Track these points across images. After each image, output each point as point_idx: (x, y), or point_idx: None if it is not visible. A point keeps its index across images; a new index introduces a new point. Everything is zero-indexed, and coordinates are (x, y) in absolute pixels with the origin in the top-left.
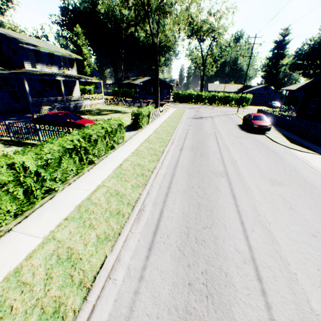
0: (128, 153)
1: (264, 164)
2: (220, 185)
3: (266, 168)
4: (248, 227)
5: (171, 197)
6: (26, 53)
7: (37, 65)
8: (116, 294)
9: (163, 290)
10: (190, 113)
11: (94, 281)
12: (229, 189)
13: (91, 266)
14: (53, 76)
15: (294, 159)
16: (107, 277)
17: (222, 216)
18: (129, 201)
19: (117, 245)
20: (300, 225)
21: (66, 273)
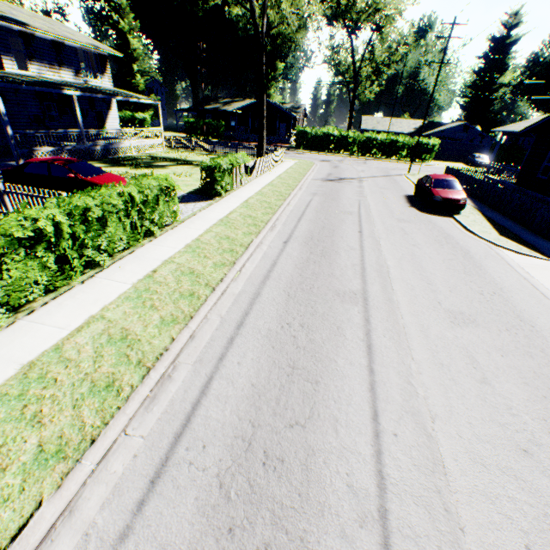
0: (177, 246)
1: (443, 277)
2: (347, 322)
3: (446, 286)
4: (387, 426)
5: (238, 348)
6: (4, 38)
7: (30, 64)
8: None
9: None
10: (322, 169)
11: None
12: (363, 333)
13: None
14: (58, 88)
15: (502, 268)
16: None
17: (335, 398)
18: (142, 357)
19: (78, 471)
20: (499, 424)
21: None
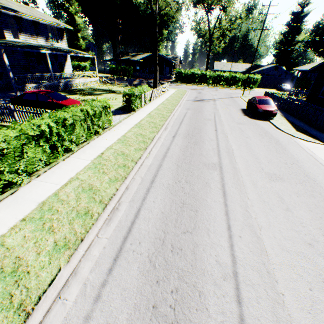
0: (113, 139)
1: (264, 155)
2: (211, 179)
3: (266, 160)
4: (235, 232)
5: (152, 194)
6: (5, 20)
7: (20, 35)
8: (62, 320)
9: (121, 314)
10: (192, 94)
11: (37, 303)
12: (220, 185)
13: (38, 283)
14: (37, 49)
15: (298, 150)
16: (57, 296)
17: (207, 219)
18: (102, 199)
19: (76, 254)
20: (296, 231)
21: (6, 292)
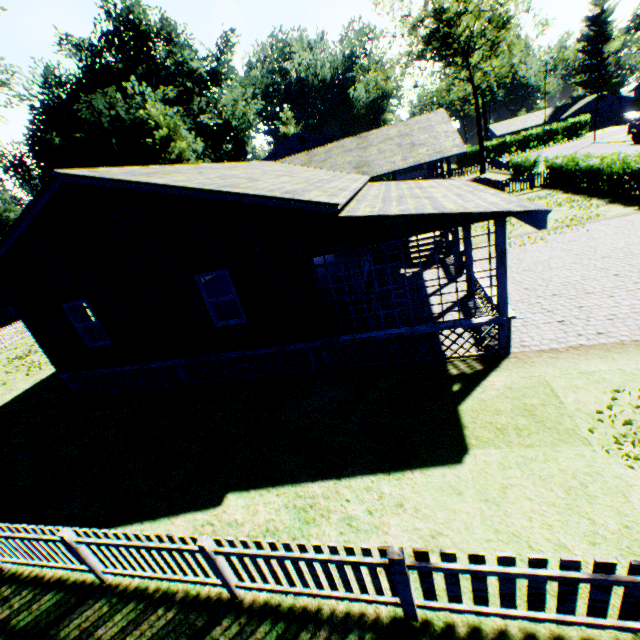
0: None
1: None
2: None
3: None
4: None
5: None
6: None
7: None
8: None
9: None
10: None
11: None
12: None
13: None
14: None
15: None
16: None
17: None
18: None
19: None
20: None
21: None
